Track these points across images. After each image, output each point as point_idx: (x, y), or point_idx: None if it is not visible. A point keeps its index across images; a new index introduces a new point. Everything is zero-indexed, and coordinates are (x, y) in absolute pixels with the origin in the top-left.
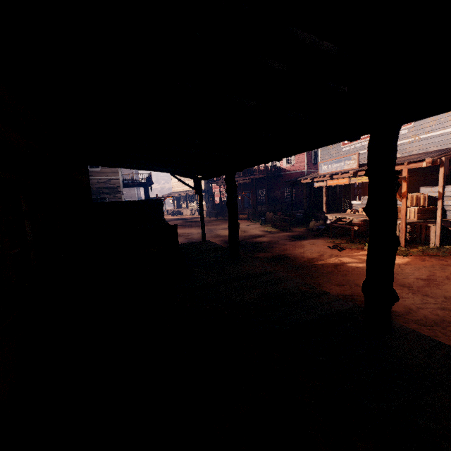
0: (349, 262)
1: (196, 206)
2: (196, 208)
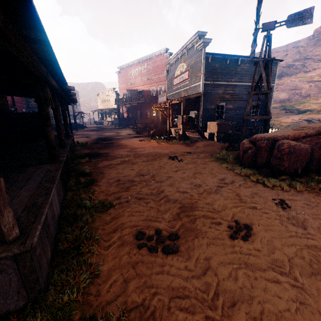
0: (133, 145)
1: (112, 119)
2: (112, 120)
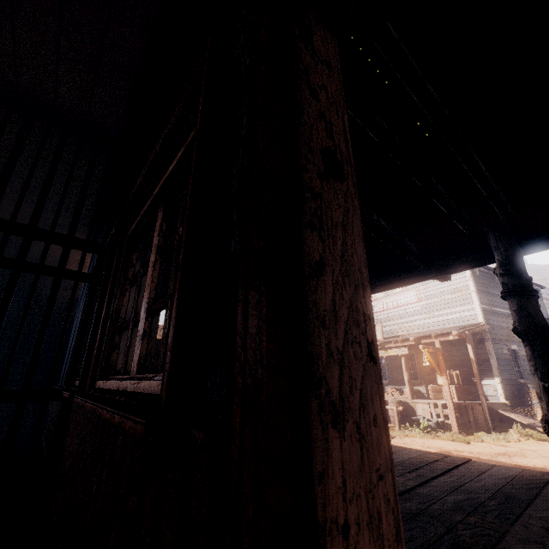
0: None
1: None
2: None
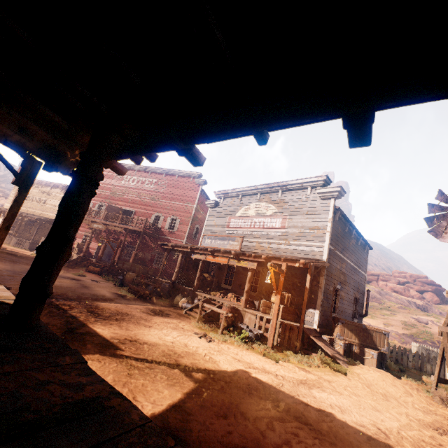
0: (223, 363)
1: (31, 238)
2: (30, 240)
